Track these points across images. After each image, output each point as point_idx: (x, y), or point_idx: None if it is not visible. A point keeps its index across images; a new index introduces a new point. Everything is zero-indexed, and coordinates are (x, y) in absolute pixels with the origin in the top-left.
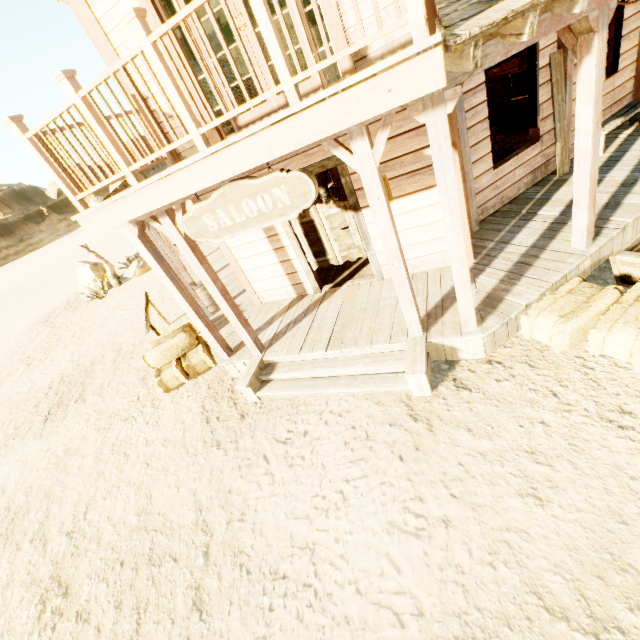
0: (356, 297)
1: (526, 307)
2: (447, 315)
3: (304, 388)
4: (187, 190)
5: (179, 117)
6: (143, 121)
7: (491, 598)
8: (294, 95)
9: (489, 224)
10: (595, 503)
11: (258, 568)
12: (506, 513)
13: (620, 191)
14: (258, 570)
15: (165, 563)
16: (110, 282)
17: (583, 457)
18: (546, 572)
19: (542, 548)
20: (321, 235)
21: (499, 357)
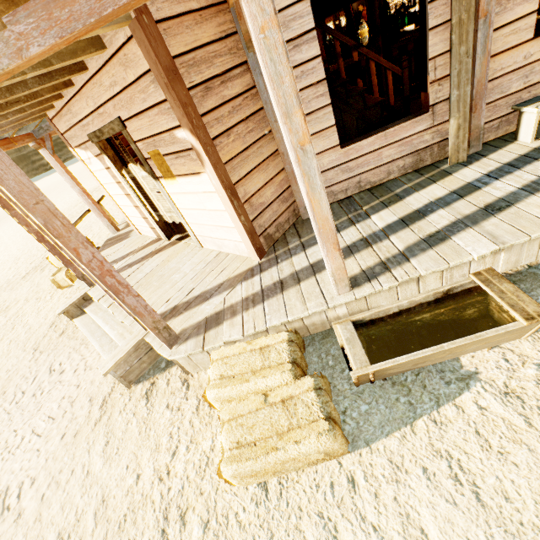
0: (173, 259)
1: (236, 341)
2: (179, 317)
3: (88, 332)
4: None
5: None
6: None
7: None
8: None
9: None
10: None
11: None
12: None
13: (471, 217)
14: None
15: None
16: None
17: (115, 538)
18: None
19: None
20: (147, 192)
21: (194, 381)
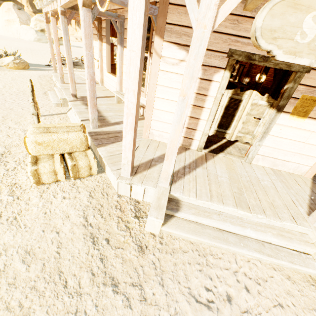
0: (236, 168)
1: None
2: None
3: (215, 239)
4: None
5: None
6: None
7: None
8: None
9: None
10: None
11: None
12: None
13: None
14: None
15: None
16: None
17: None
18: None
19: None
20: (237, 114)
21: None
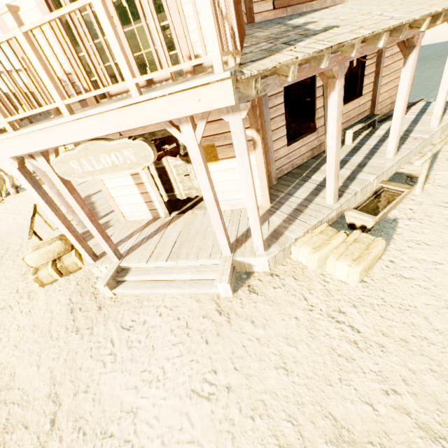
0: (193, 223)
1: (296, 239)
2: (248, 241)
3: (148, 288)
4: (54, 142)
5: (48, 89)
6: (17, 87)
7: (248, 441)
8: (135, 90)
9: (283, 180)
10: (317, 372)
11: (92, 430)
12: (266, 380)
13: (356, 169)
14: (92, 431)
15: (17, 430)
16: (8, 191)
17: (315, 341)
18: (283, 421)
19: (283, 404)
20: (170, 178)
21: (278, 271)
